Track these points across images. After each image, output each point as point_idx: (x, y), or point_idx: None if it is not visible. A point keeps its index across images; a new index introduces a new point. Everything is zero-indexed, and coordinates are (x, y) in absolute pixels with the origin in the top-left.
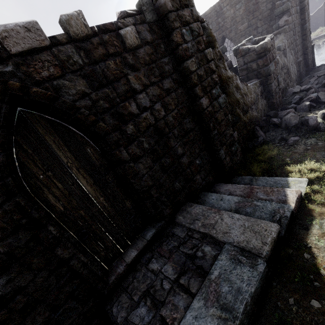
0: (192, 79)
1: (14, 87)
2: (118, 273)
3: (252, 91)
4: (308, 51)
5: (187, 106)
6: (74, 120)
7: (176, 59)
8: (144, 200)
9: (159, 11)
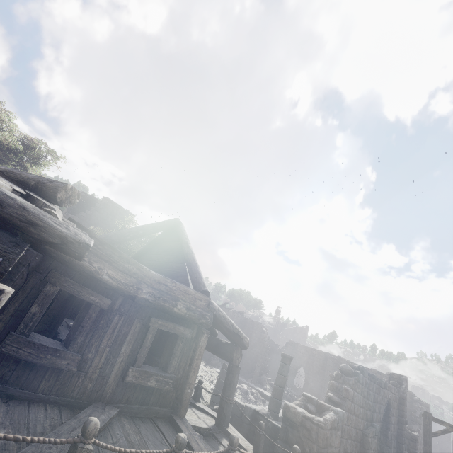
0: (403, 426)
1: (389, 397)
2: None
3: None
4: None
5: (396, 434)
6: (385, 411)
7: (399, 413)
8: None
9: (401, 395)
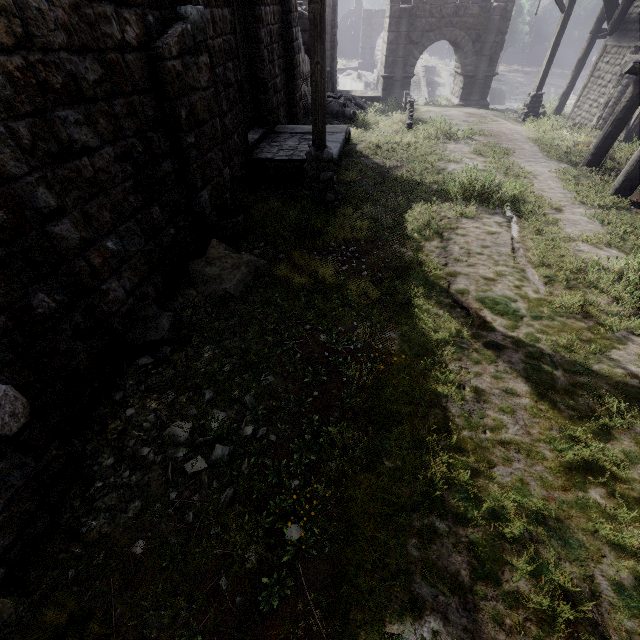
0: (290, 3)
1: None
2: (252, 142)
3: (306, 64)
4: (335, 65)
5: (281, 29)
6: None
7: None
8: (261, 94)
9: None
